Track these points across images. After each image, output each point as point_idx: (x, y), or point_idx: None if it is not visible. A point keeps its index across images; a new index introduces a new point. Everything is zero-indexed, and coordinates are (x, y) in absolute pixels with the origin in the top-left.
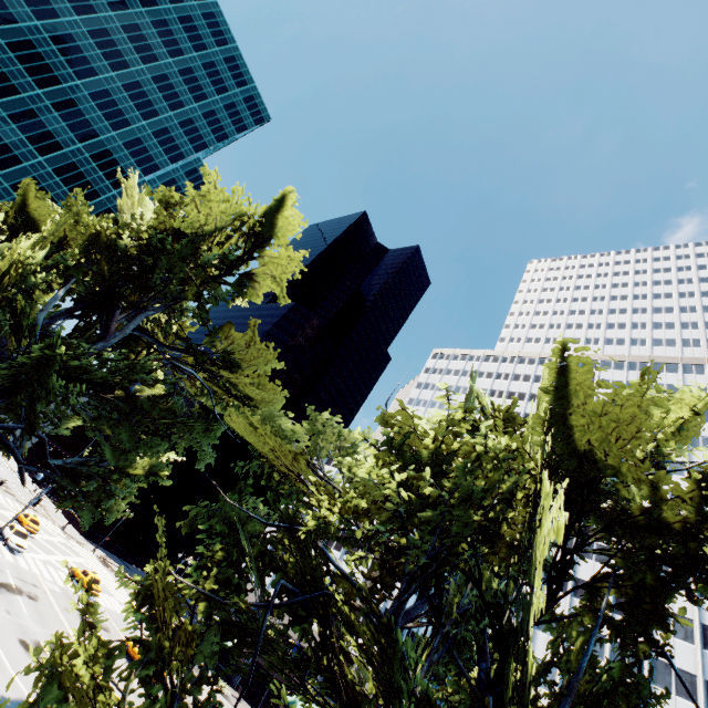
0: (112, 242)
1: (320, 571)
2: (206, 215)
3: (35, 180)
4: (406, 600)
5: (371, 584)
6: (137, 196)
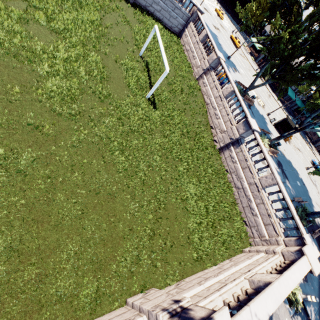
0: None
1: (295, 1)
2: None
3: None
4: (307, 7)
5: (304, 5)
6: None
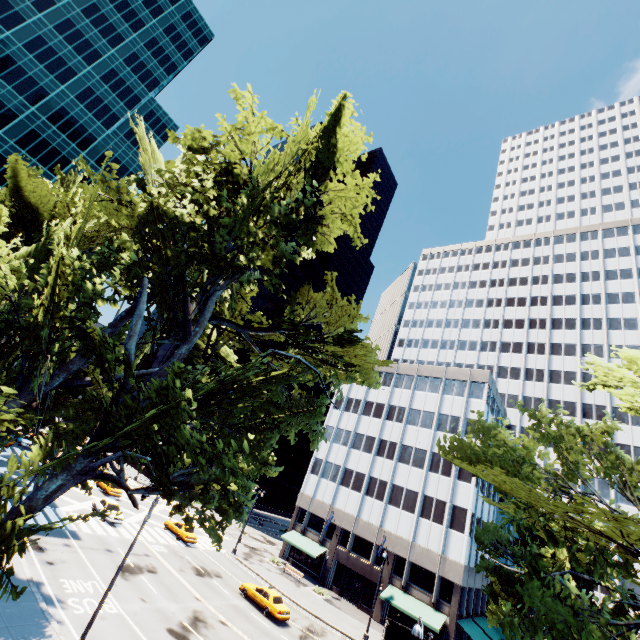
0: (166, 216)
1: None
2: (250, 153)
3: (2, 158)
4: None
5: None
6: (150, 148)
